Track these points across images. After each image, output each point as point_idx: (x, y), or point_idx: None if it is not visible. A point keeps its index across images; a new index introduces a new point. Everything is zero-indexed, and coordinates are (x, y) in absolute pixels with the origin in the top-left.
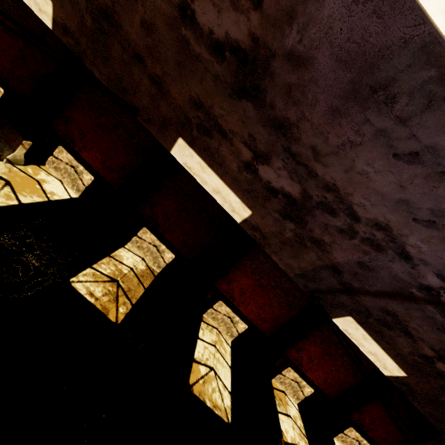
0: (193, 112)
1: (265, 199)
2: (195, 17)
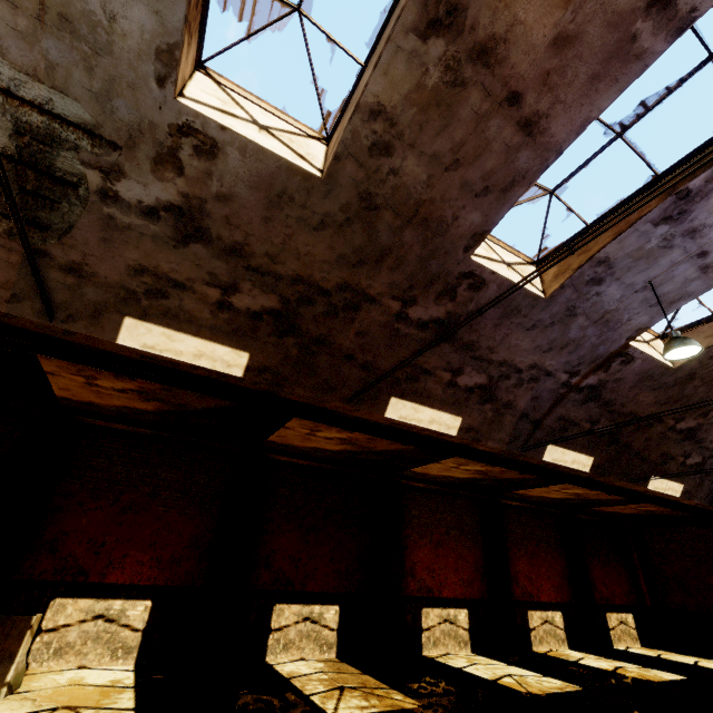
0: (401, 371)
1: (467, 400)
2: (408, 316)
